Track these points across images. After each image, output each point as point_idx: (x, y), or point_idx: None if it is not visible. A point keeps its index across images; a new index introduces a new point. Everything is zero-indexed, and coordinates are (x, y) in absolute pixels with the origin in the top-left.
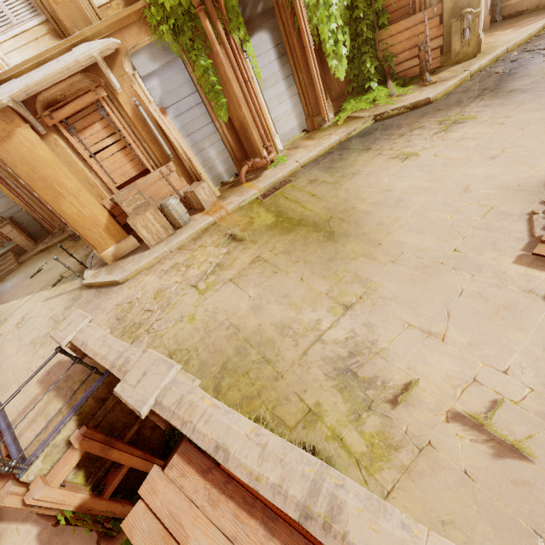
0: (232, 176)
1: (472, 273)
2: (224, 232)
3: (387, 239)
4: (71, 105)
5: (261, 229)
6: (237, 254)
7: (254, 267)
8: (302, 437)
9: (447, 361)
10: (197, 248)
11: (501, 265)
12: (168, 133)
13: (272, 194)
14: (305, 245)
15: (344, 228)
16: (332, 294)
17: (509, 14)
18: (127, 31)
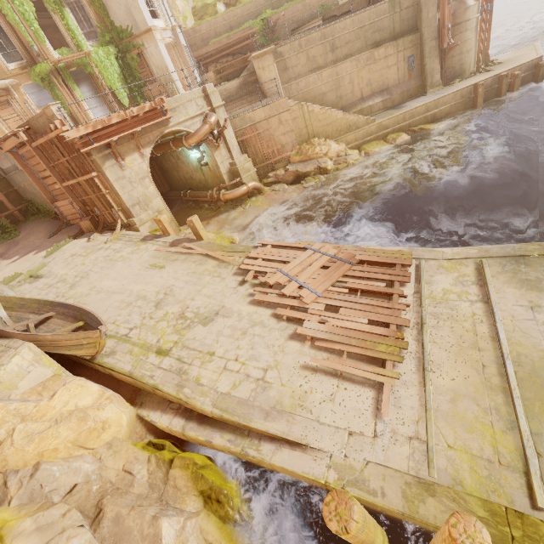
0: None
1: None
2: None
3: None
4: None
5: None
6: None
7: None
8: None
9: None
10: None
11: None
12: None
13: None
14: None
15: None
16: None
17: None
18: (22, 78)
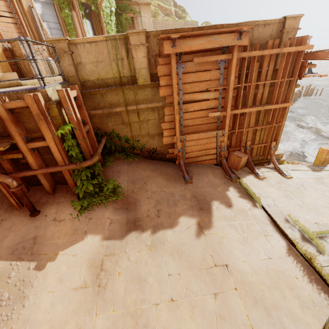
0: None
1: None
2: None
3: None
4: None
5: None
6: None
7: None
8: None
9: None
10: None
11: None
12: (45, 30)
13: None
14: None
15: None
16: None
17: None
18: None
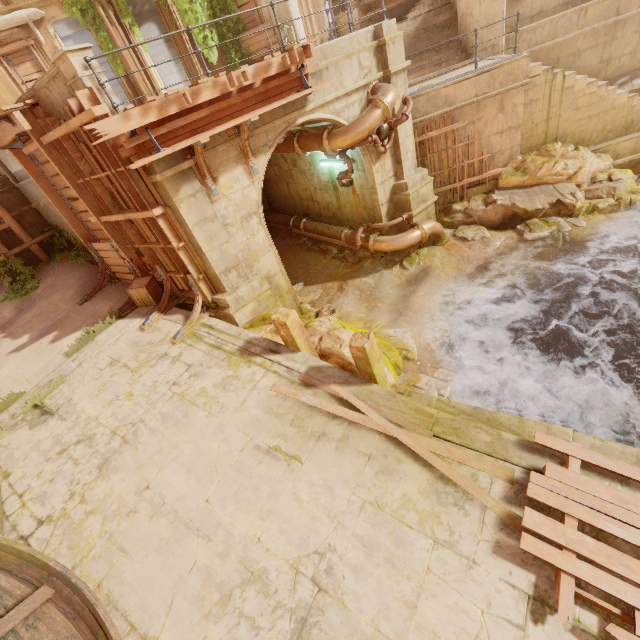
0: None
1: None
2: None
3: None
4: (10, 46)
5: None
6: None
7: None
8: None
9: None
10: None
11: None
12: None
13: None
14: None
15: None
16: None
17: None
18: (50, 8)
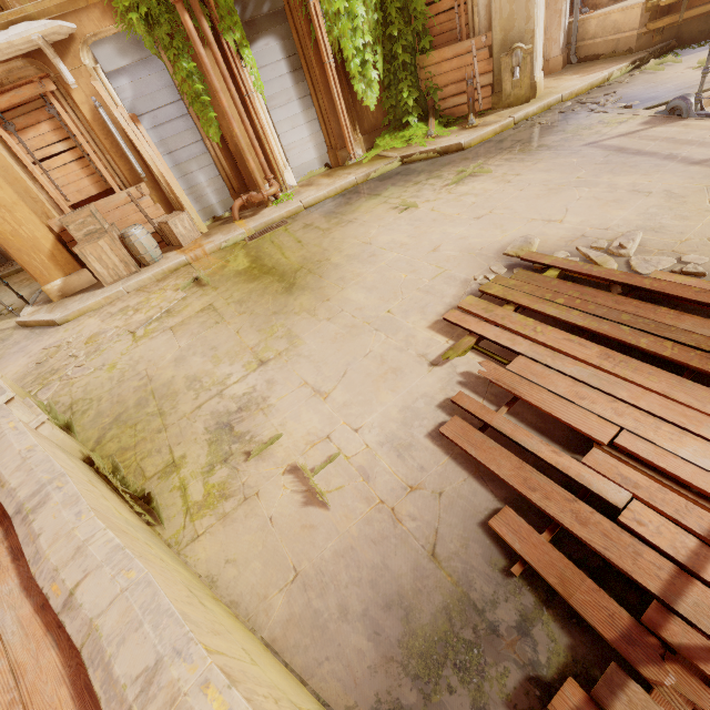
0: (228, 211)
1: (388, 335)
2: (192, 275)
3: (338, 295)
4: (7, 95)
5: (229, 275)
6: (192, 300)
7: (200, 316)
8: (153, 487)
9: (316, 419)
10: (157, 290)
11: (417, 329)
12: (139, 146)
13: (261, 236)
14: (261, 296)
15: (306, 280)
16: (257, 348)
17: (586, 57)
18: (85, 15)
